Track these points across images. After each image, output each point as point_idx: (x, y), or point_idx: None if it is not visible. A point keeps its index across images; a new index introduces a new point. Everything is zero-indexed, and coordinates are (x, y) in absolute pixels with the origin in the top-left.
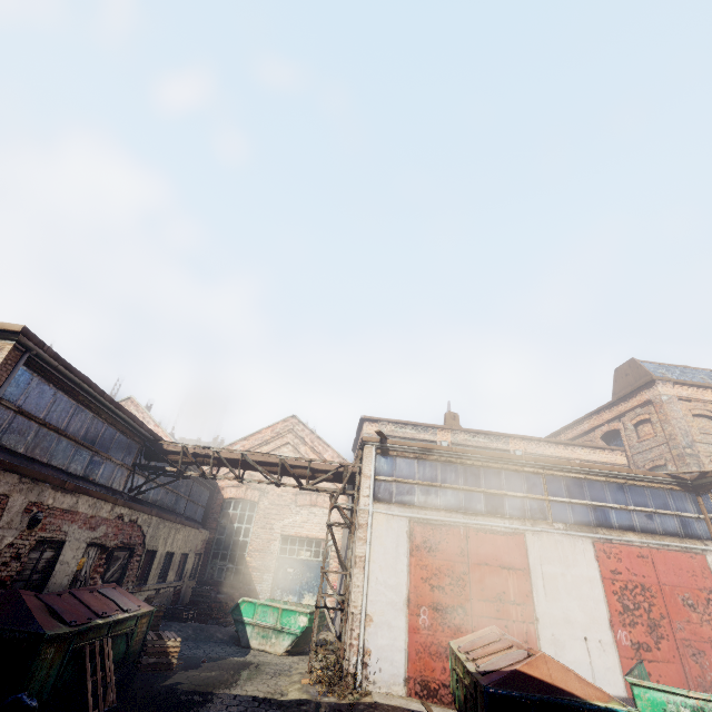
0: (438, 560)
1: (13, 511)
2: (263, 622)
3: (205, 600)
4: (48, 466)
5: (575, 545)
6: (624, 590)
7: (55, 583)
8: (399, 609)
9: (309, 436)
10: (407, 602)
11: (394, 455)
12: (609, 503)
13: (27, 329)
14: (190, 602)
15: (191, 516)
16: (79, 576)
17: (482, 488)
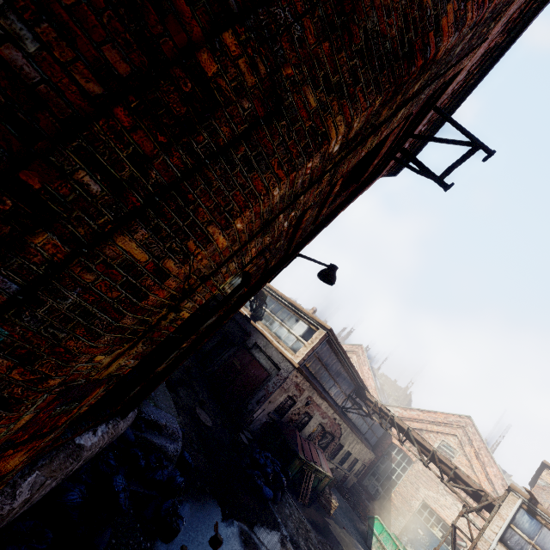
0: None
1: (304, 396)
2: (384, 543)
3: (357, 495)
4: (318, 382)
5: None
6: None
7: (304, 432)
8: None
9: (478, 442)
10: None
11: (541, 522)
12: None
13: (331, 329)
14: (349, 489)
15: (368, 438)
16: (311, 435)
17: None
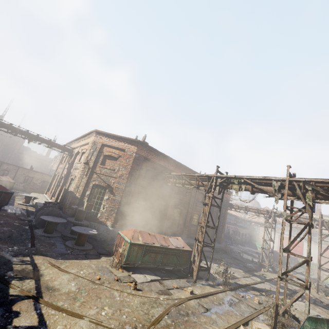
0: (284, 242)
1: (226, 226)
2: (259, 246)
3: (251, 242)
4: (226, 222)
5: (315, 246)
6: (325, 255)
7: (230, 234)
8: (276, 247)
9: None
10: (277, 247)
11: (276, 224)
12: (328, 240)
13: None
14: (248, 242)
15: (246, 227)
16: (231, 233)
17: (295, 232)
